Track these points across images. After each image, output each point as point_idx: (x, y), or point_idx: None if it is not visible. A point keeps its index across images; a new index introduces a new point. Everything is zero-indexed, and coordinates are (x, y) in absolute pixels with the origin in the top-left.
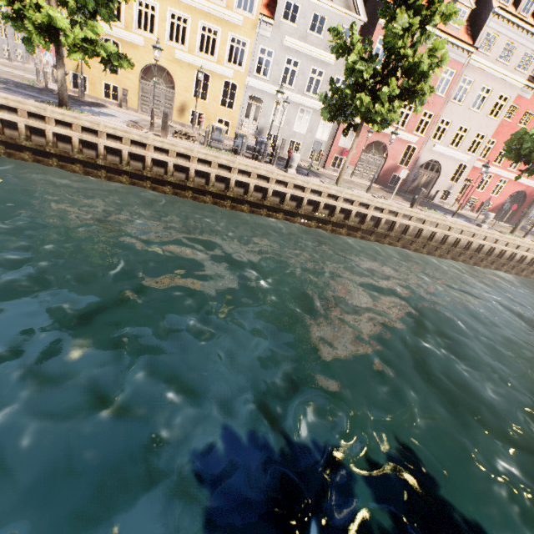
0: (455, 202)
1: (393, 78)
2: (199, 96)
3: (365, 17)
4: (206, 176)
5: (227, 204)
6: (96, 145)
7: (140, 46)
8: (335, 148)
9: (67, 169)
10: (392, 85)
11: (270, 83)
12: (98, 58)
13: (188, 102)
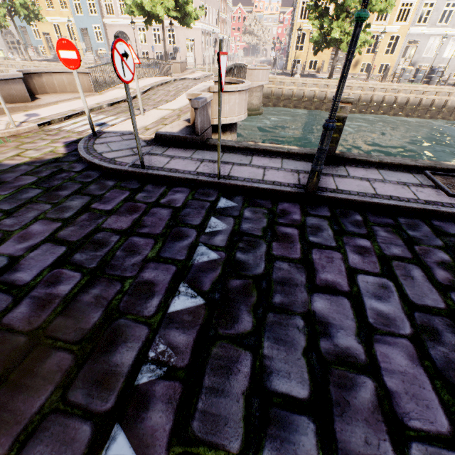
0: None
1: None
2: (369, 52)
3: None
4: (404, 100)
5: (414, 115)
6: (346, 95)
7: None
8: None
9: (328, 110)
10: None
11: (428, 27)
12: (309, 47)
13: (360, 58)
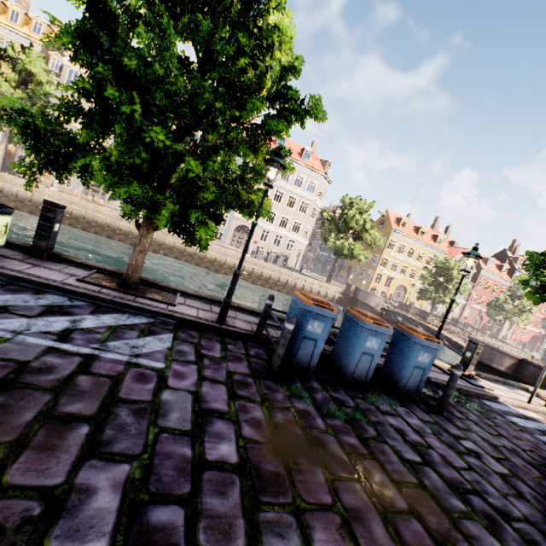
0: (513, 341)
1: (525, 314)
2: (414, 295)
3: (475, 271)
4: None
5: None
6: None
7: (399, 279)
8: (462, 316)
9: None
10: (524, 315)
11: None
12: (383, 283)
13: (409, 298)
